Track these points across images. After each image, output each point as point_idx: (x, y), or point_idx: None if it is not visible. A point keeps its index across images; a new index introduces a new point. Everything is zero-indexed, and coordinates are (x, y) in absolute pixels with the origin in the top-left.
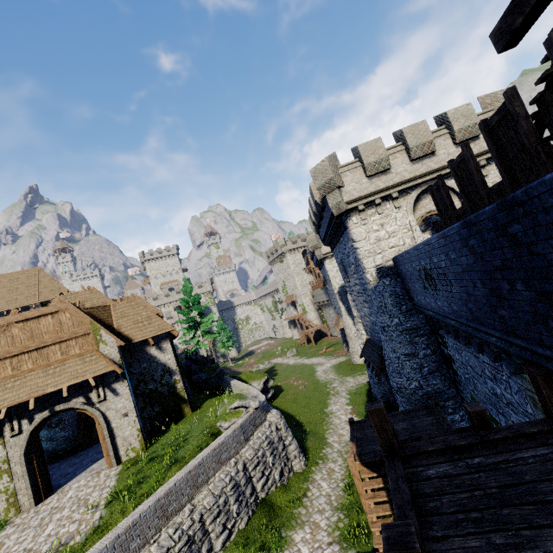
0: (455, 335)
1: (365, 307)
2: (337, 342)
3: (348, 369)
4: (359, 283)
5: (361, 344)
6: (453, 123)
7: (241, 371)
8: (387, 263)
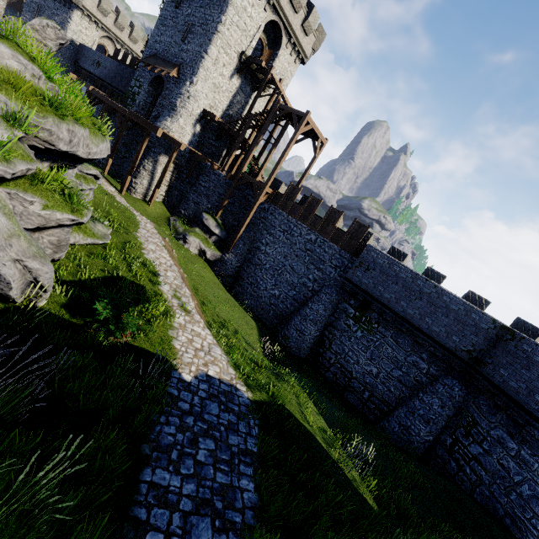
0: (90, 82)
1: None
2: None
3: None
4: None
5: None
6: (134, 32)
7: None
8: (77, 42)
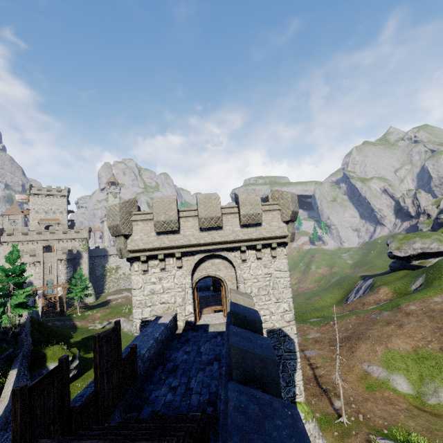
0: None
1: None
2: None
3: None
4: None
5: None
6: (241, 207)
7: (80, 325)
8: (154, 318)
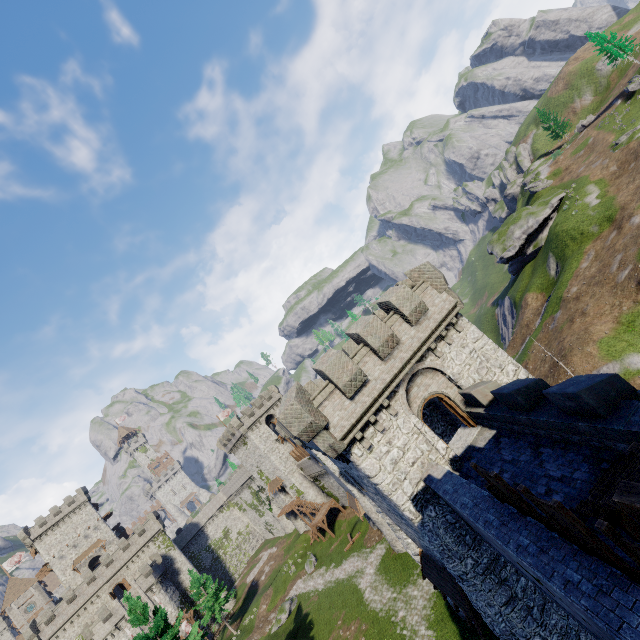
0: None
1: (406, 527)
2: (358, 518)
3: (399, 569)
4: (390, 507)
5: (413, 555)
6: (401, 309)
7: None
8: (419, 487)
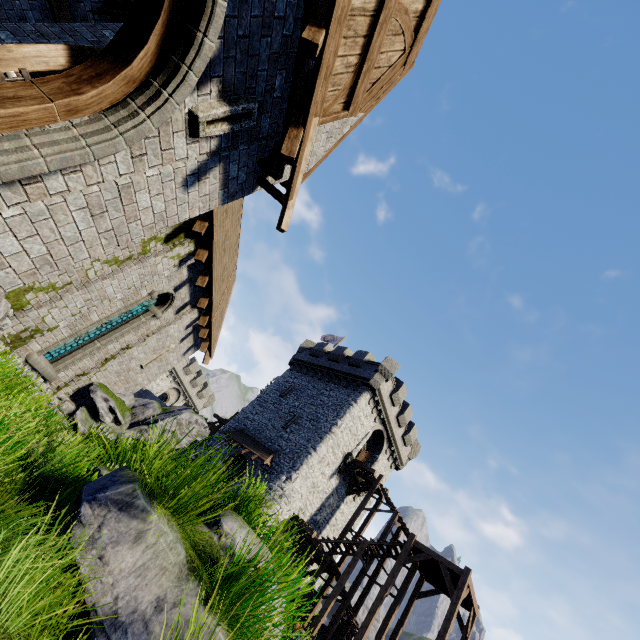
0: None
1: None
2: None
3: None
4: None
5: None
6: (205, 390)
7: None
8: (144, 388)
